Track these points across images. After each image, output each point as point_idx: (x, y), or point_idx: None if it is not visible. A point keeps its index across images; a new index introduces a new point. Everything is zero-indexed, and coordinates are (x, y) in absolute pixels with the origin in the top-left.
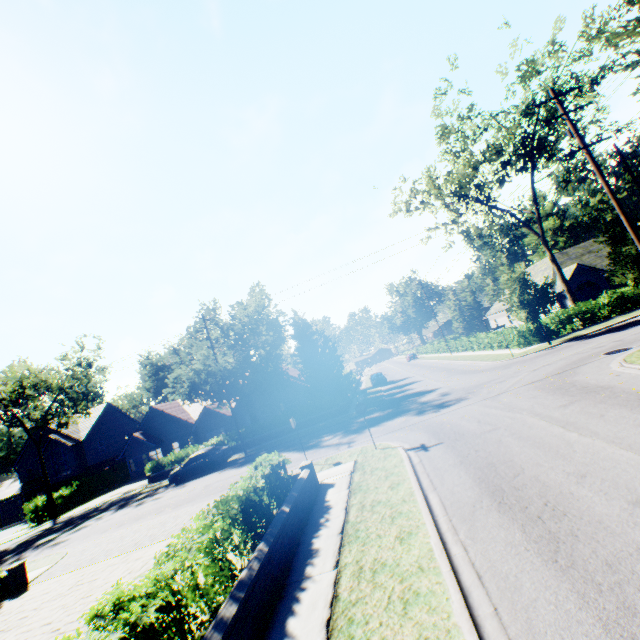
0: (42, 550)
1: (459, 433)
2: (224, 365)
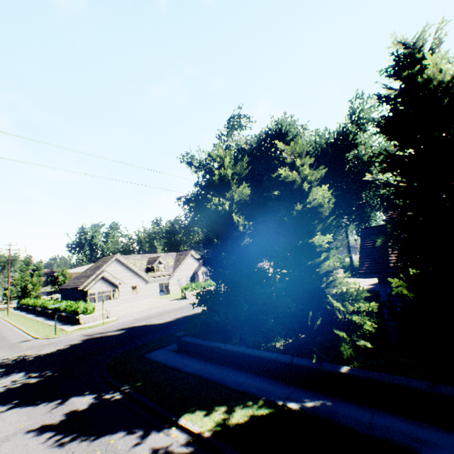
0: None
1: (1, 347)
2: None
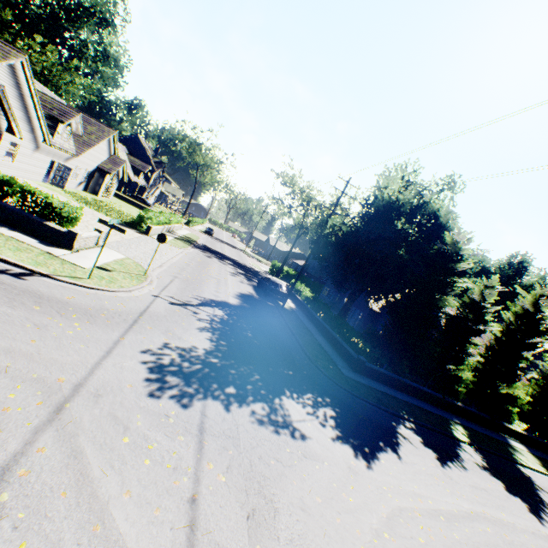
0: (206, 254)
1: None
2: (326, 231)
